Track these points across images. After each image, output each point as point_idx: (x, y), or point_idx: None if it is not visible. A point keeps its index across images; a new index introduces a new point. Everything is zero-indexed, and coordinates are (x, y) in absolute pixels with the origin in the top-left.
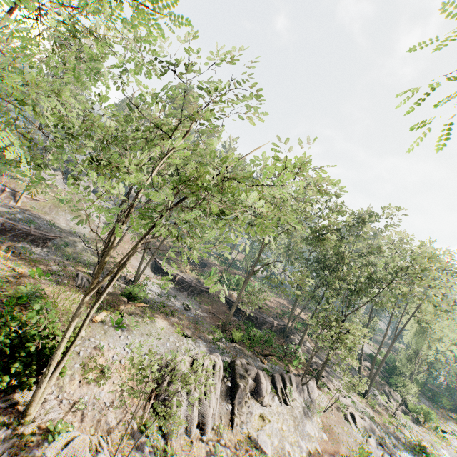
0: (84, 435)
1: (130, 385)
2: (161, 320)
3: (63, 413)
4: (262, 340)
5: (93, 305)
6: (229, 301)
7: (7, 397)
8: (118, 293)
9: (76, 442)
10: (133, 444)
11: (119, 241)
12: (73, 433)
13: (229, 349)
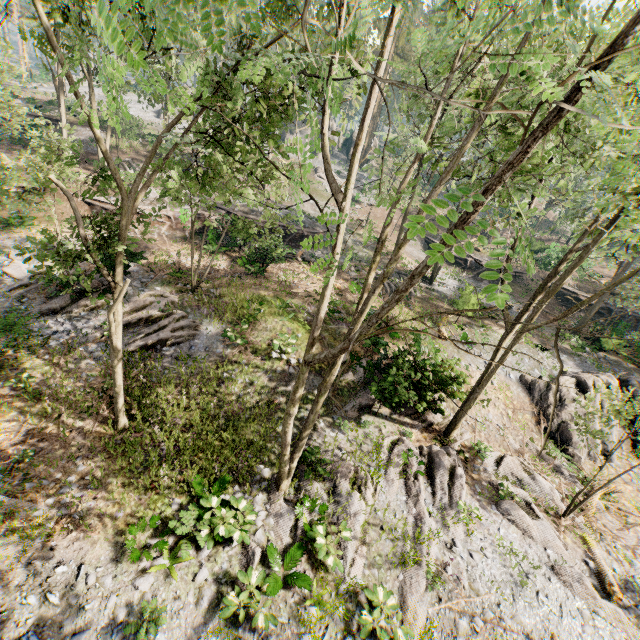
0: (509, 457)
1: (511, 407)
2: (496, 329)
3: (469, 433)
4: (628, 343)
5: (503, 336)
6: None
7: (421, 418)
8: (427, 297)
9: (505, 462)
10: (548, 467)
11: None
12: (495, 453)
13: (598, 361)
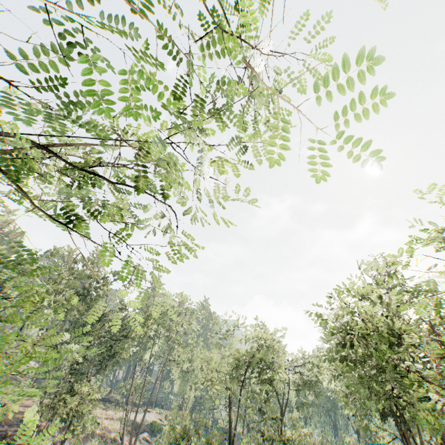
0: None
1: None
2: None
3: None
4: None
5: None
6: None
7: None
8: None
9: None
10: None
11: None
12: None
13: None
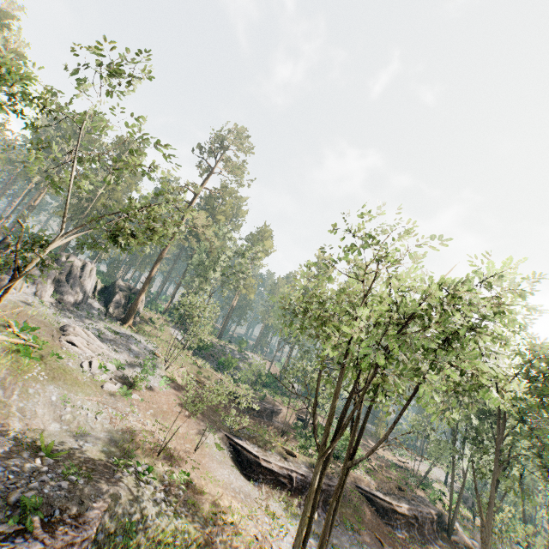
0: None
1: None
2: None
3: None
4: None
5: None
6: (373, 498)
7: None
8: None
9: None
10: None
11: (315, 507)
12: None
13: None
